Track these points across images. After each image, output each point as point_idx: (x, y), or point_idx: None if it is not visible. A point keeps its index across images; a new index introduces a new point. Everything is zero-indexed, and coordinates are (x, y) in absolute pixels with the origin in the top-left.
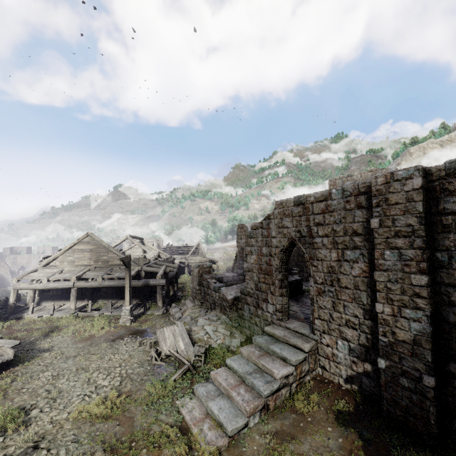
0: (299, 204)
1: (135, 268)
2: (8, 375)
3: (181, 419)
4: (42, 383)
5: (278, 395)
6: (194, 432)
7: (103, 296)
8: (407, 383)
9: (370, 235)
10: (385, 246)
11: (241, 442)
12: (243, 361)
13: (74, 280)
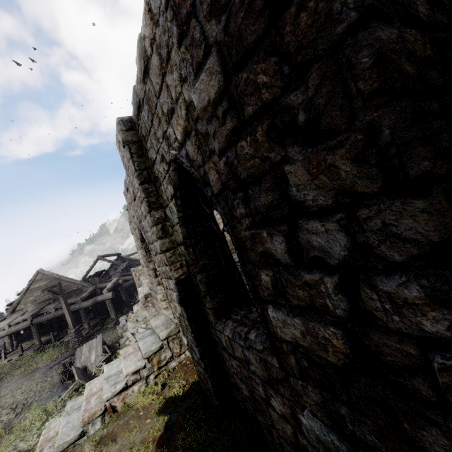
0: (127, 189)
1: (88, 289)
2: None
3: (35, 442)
4: None
5: (128, 393)
6: None
7: None
8: (196, 357)
9: None
10: (143, 217)
11: None
12: (116, 364)
13: (30, 319)
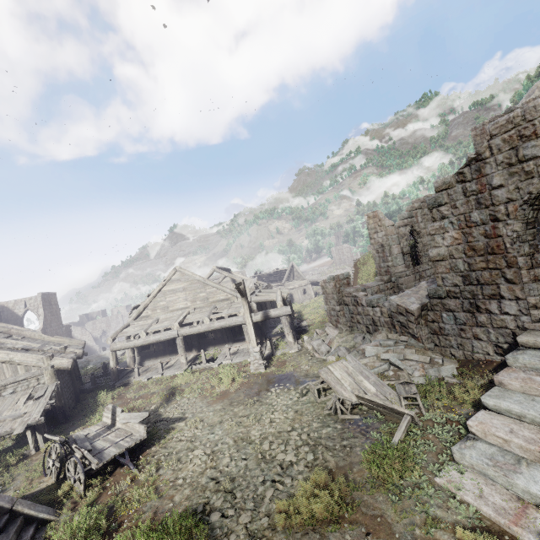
0: None
1: None
2: (147, 461)
3: (475, 513)
4: (199, 468)
5: None
6: None
7: (212, 342)
8: None
9: None
10: None
11: None
12: (519, 397)
13: (177, 327)
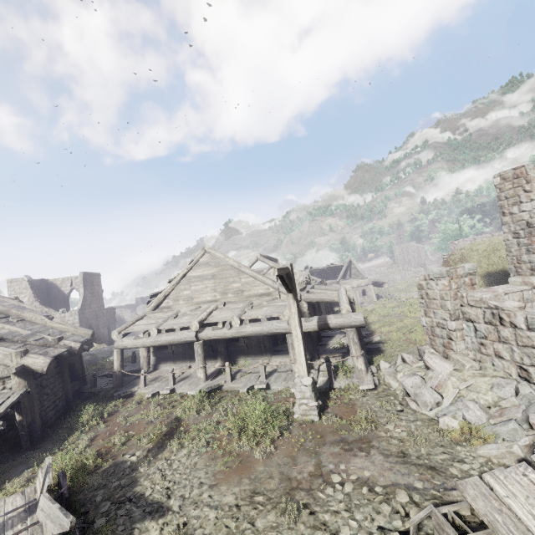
0: None
1: None
2: None
3: None
4: None
5: None
6: None
7: (244, 350)
8: None
9: None
10: None
11: None
12: None
13: (195, 327)
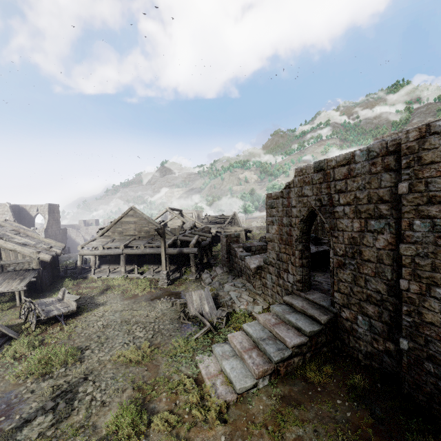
0: (319, 170)
1: (172, 238)
2: (73, 322)
3: (198, 372)
4: (95, 330)
5: (290, 363)
6: (207, 385)
7: (147, 261)
8: (433, 369)
9: (399, 202)
10: (415, 215)
11: (249, 400)
12: (259, 327)
13: (122, 248)
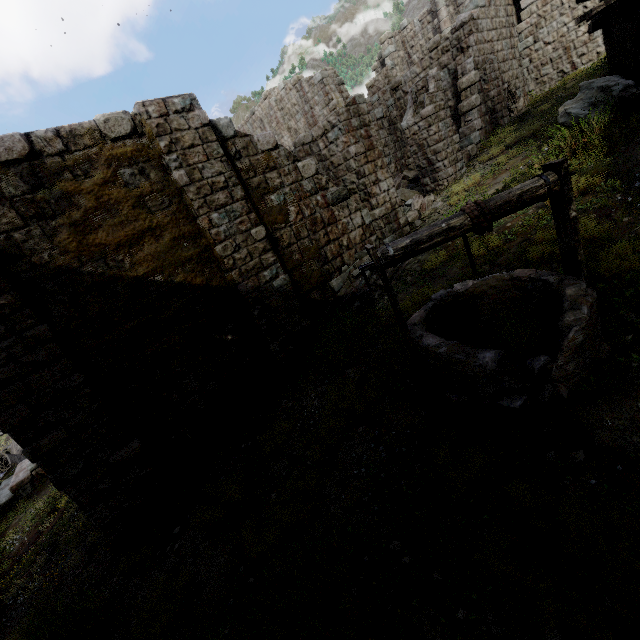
0: None
1: None
2: None
3: None
4: None
5: None
6: None
7: None
8: None
9: None
10: None
11: (7, 512)
12: None
13: None
